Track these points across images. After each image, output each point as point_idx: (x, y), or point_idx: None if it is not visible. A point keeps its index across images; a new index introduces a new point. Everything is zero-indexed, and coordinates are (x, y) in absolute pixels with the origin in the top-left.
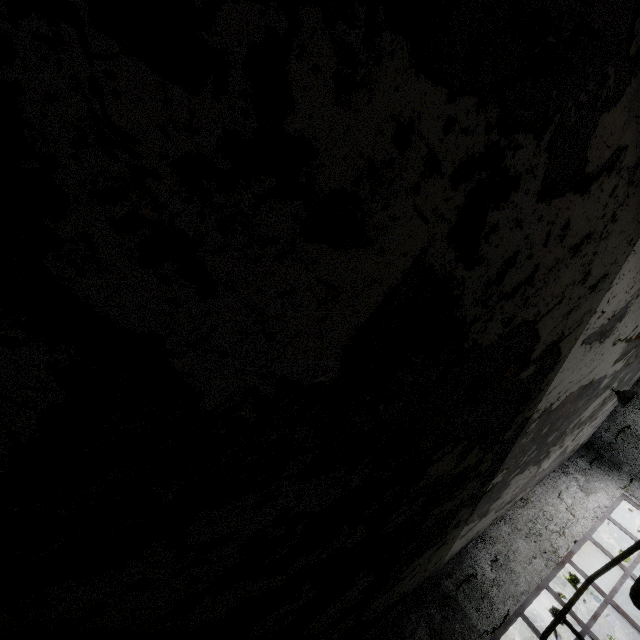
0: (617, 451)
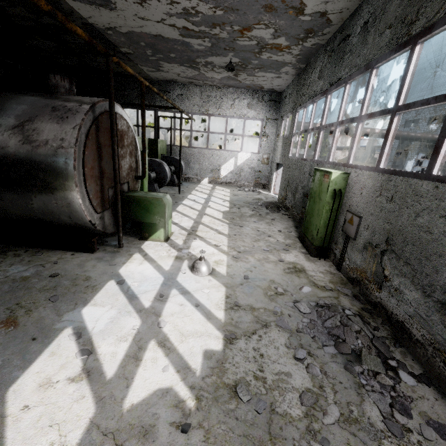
0: (281, 105)
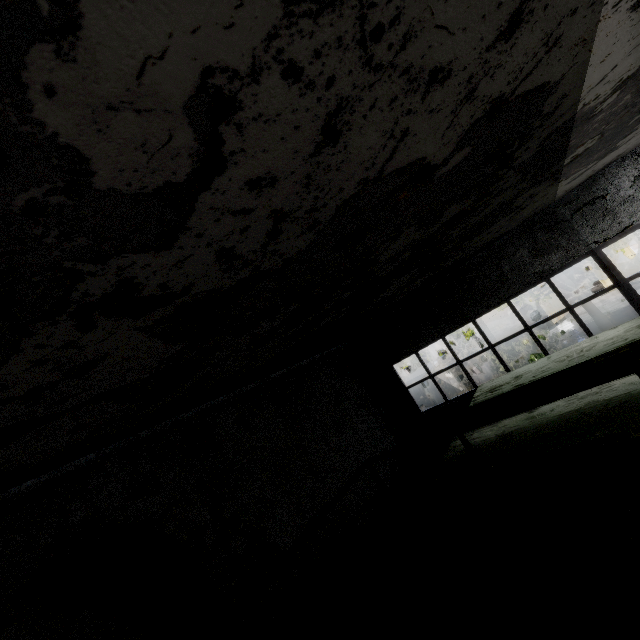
0: None
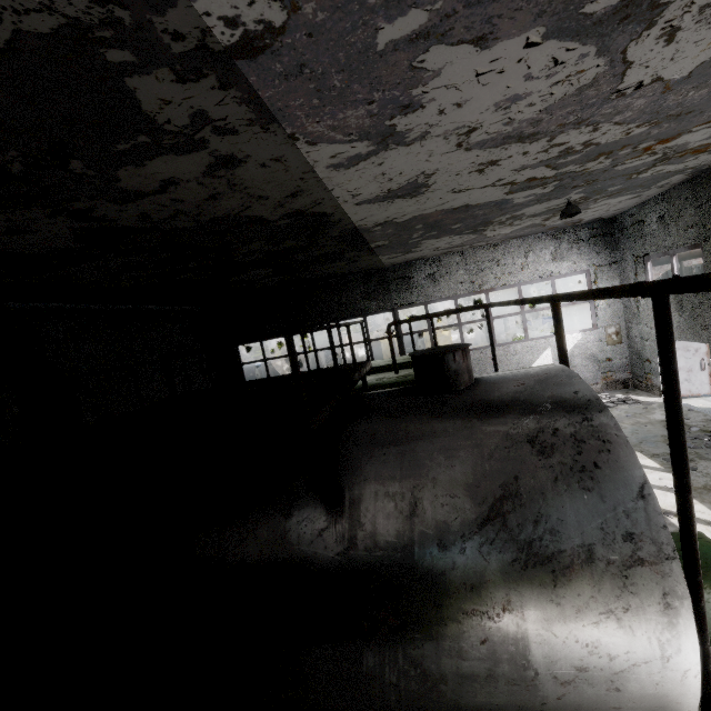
0: (624, 237)
